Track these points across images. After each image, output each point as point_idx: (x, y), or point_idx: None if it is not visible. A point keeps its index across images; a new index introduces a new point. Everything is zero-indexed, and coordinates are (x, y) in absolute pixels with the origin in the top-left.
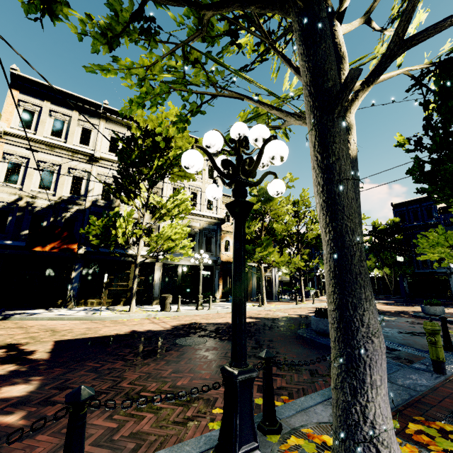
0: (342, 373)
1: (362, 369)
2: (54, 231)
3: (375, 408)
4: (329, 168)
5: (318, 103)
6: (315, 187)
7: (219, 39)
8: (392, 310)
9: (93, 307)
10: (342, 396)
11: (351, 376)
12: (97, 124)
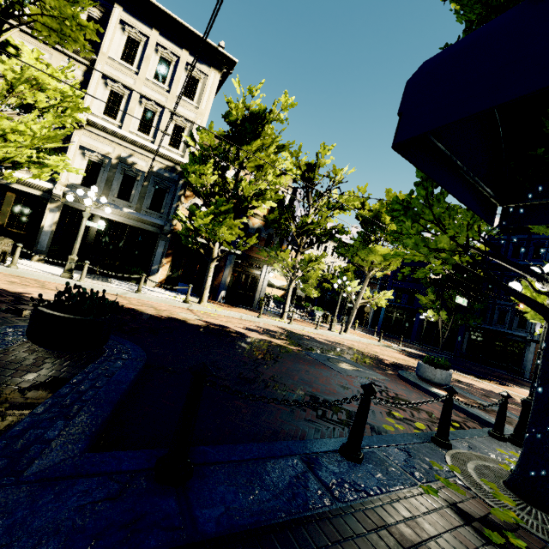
0: None
1: None
2: None
3: None
4: None
5: None
6: None
7: None
8: (392, 360)
9: None
10: None
11: None
12: None
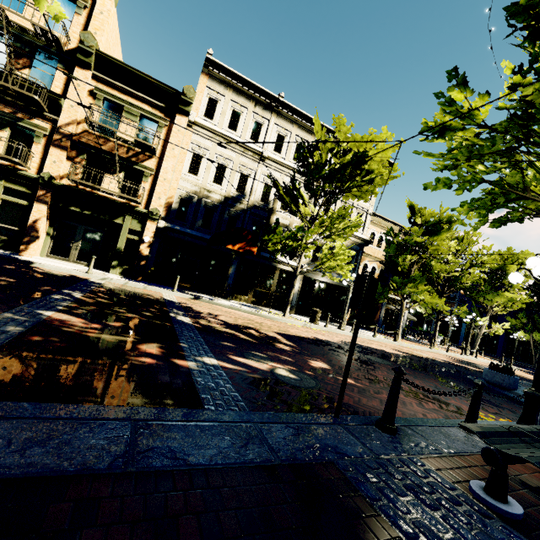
0: None
1: None
2: (242, 232)
3: None
4: None
5: None
6: None
7: None
8: None
9: (242, 303)
10: None
11: None
12: (268, 118)
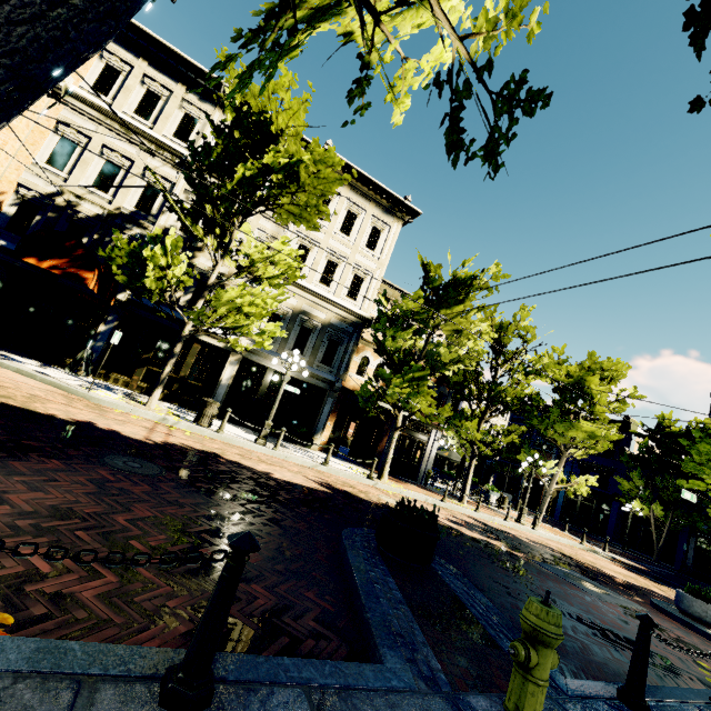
0: None
1: None
2: (64, 241)
3: None
4: None
5: None
6: None
7: None
8: (622, 578)
9: (115, 386)
10: None
11: None
12: (209, 112)
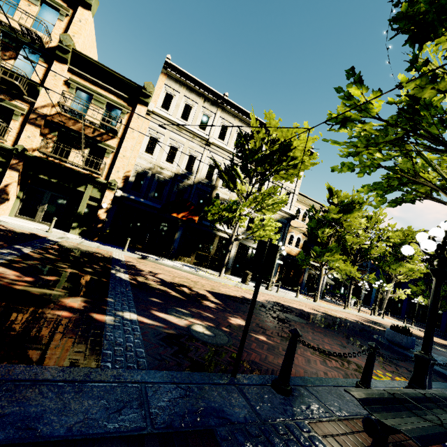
0: None
1: None
2: (186, 203)
3: None
4: None
5: None
6: None
7: None
8: (438, 341)
9: (185, 263)
10: None
11: None
12: (214, 112)
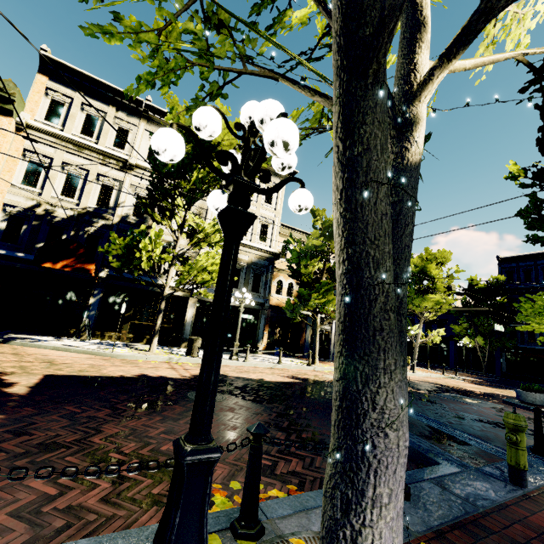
0: (336, 475)
1: (364, 475)
2: (68, 246)
3: (373, 538)
4: (352, 163)
5: (347, 61)
6: (333, 193)
7: (267, 4)
8: (478, 391)
9: (111, 341)
10: (330, 509)
11: (347, 482)
12: (136, 124)
